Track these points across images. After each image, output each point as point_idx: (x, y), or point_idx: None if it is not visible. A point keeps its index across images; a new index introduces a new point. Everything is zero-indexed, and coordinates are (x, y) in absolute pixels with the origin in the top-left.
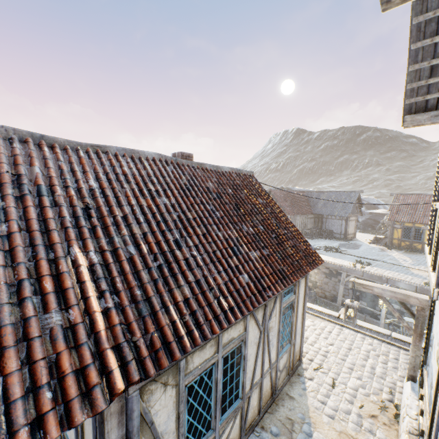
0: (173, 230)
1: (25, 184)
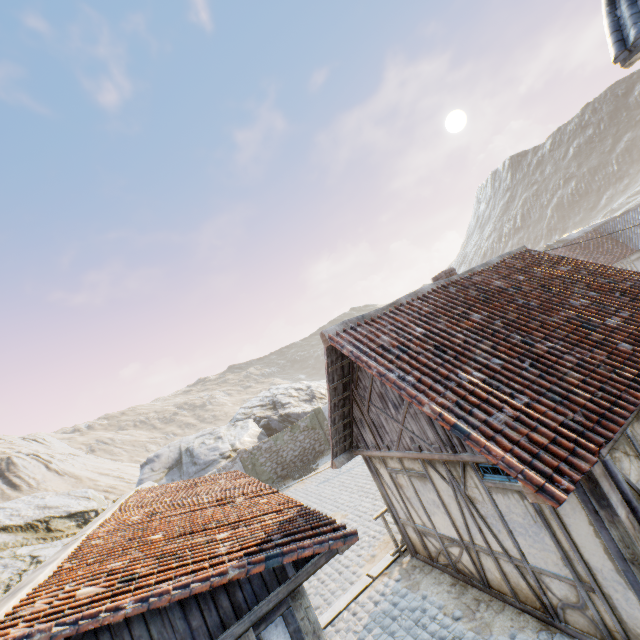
0: (511, 334)
1: (390, 349)
